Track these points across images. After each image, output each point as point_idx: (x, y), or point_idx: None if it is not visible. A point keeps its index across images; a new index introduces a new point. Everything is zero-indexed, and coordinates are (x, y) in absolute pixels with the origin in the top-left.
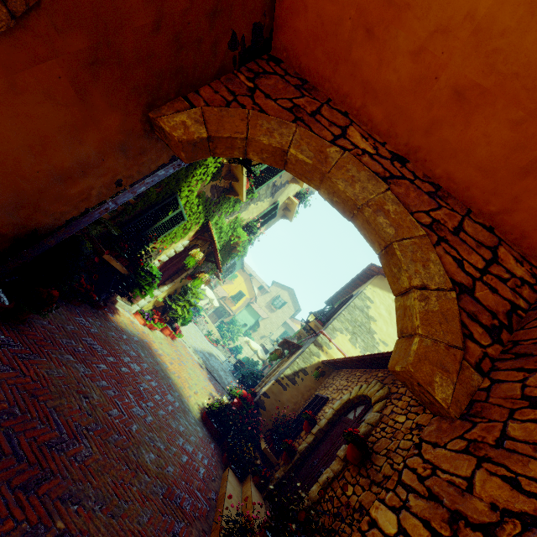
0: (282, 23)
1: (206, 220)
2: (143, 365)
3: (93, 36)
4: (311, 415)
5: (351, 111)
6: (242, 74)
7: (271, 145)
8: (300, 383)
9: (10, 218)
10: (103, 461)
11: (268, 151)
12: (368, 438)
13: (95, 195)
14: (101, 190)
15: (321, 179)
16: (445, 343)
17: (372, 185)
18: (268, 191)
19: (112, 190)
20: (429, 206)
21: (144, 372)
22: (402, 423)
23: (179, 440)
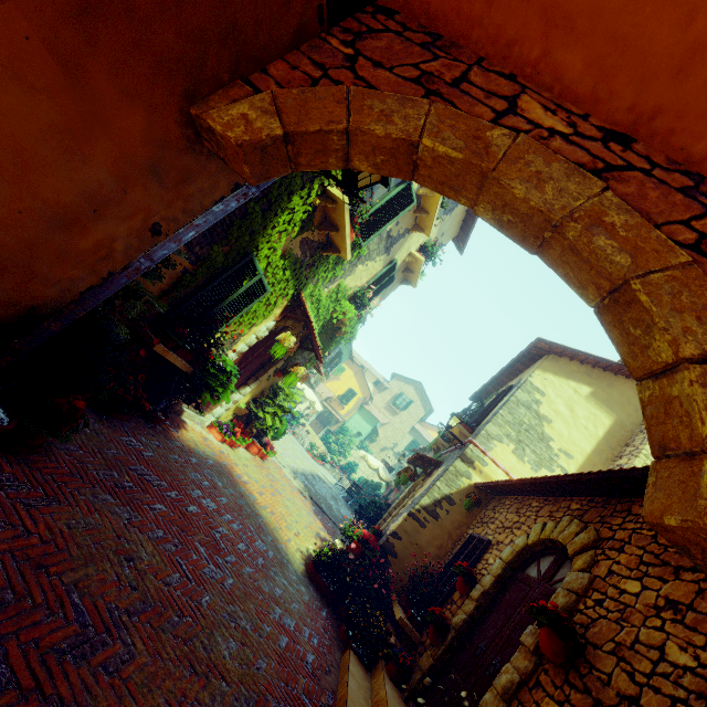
0: None
1: (297, 290)
2: (221, 499)
3: None
4: (468, 569)
5: (522, 69)
6: (335, 37)
7: (389, 137)
8: (445, 518)
9: None
10: (153, 665)
11: (385, 149)
12: (573, 616)
13: (120, 251)
14: (130, 241)
15: (480, 185)
16: None
17: (576, 184)
18: (382, 245)
19: (146, 242)
20: (687, 212)
21: (222, 511)
22: (635, 594)
23: (275, 612)
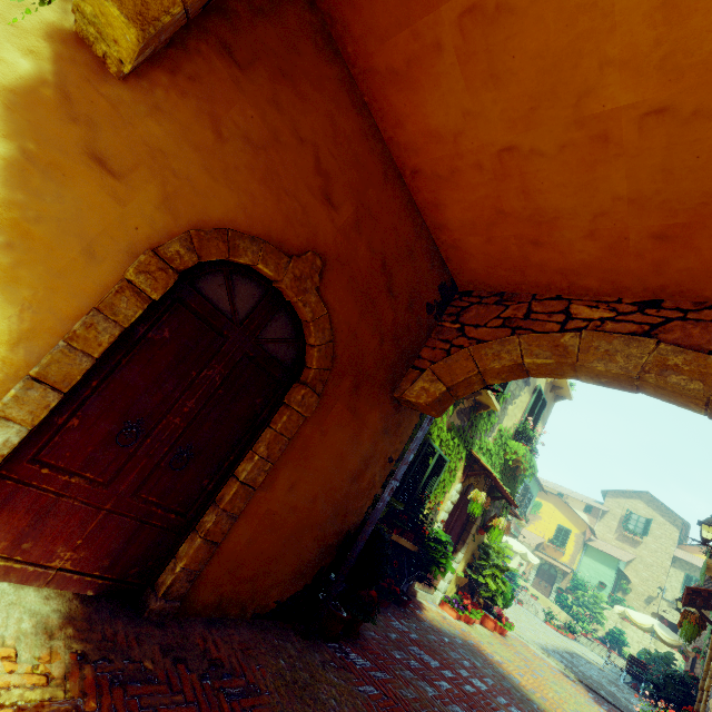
0: (458, 271)
1: (468, 450)
2: (486, 680)
3: (352, 374)
4: None
5: (562, 292)
6: (446, 321)
7: (504, 366)
8: None
9: (333, 528)
10: None
11: (505, 371)
12: None
13: (377, 480)
14: (380, 473)
15: (573, 369)
16: None
17: (636, 348)
18: (519, 382)
19: (387, 469)
20: None
21: (493, 692)
22: None
23: None
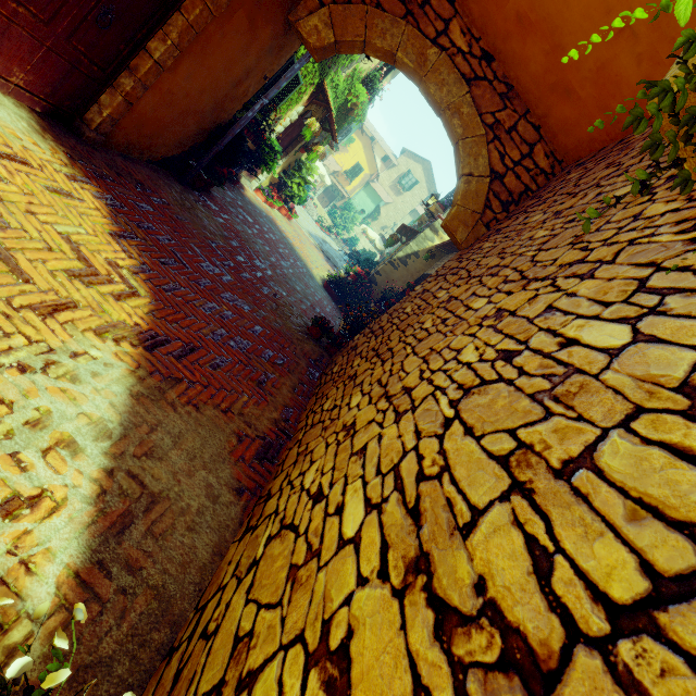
0: None
1: (321, 79)
2: (276, 236)
3: None
4: (413, 285)
5: None
6: None
7: (383, 48)
8: (411, 265)
9: (210, 118)
10: (278, 279)
11: (382, 52)
12: None
13: (251, 91)
14: (255, 86)
15: (420, 80)
16: (472, 210)
17: (457, 89)
18: None
19: (260, 85)
20: (496, 108)
21: (278, 242)
22: None
23: (312, 290)
